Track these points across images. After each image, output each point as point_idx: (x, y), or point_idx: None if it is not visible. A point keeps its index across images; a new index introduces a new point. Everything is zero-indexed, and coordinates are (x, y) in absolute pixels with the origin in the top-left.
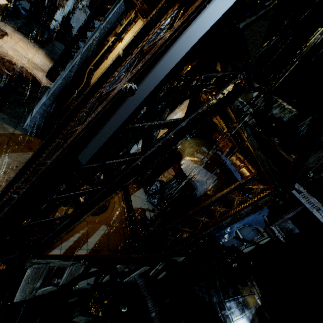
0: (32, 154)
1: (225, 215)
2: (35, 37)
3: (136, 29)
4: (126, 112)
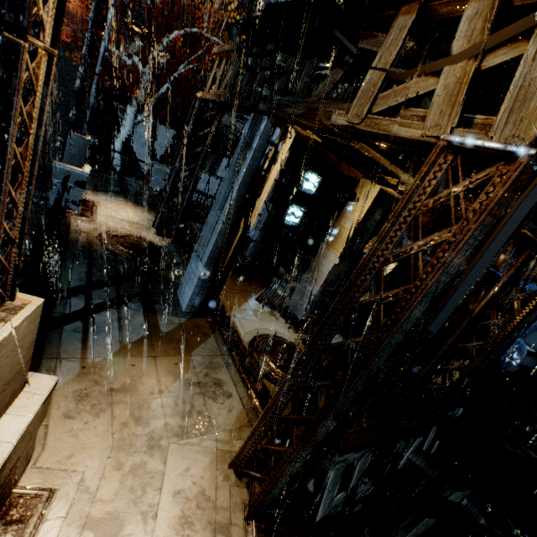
0: (310, 340)
1: (509, 327)
2: (112, 188)
3: (287, 140)
4: (474, 276)
